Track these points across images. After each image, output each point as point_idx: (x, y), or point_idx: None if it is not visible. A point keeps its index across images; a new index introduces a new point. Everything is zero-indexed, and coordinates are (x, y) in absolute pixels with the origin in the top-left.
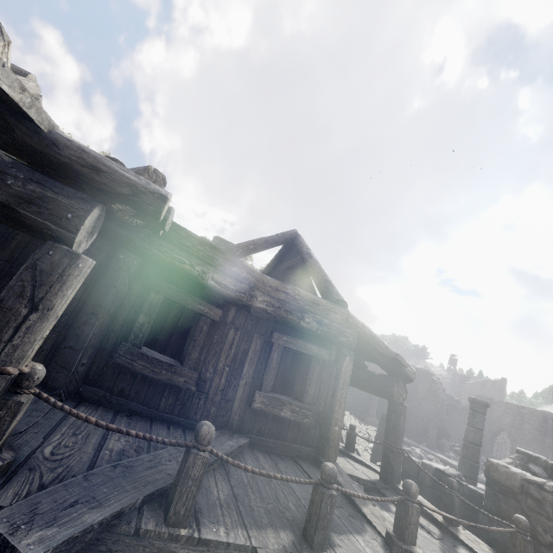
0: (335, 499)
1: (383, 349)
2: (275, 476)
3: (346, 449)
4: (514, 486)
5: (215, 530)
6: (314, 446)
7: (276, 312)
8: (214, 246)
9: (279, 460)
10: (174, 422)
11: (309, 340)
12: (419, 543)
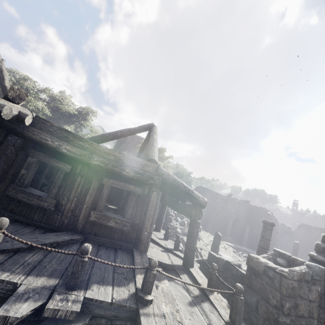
0: (85, 263)
1: (182, 188)
2: (46, 248)
3: (174, 249)
4: (260, 270)
5: (1, 273)
6: (133, 243)
7: (106, 166)
8: (67, 130)
9: (104, 249)
10: (42, 227)
11: (130, 182)
12: (174, 297)
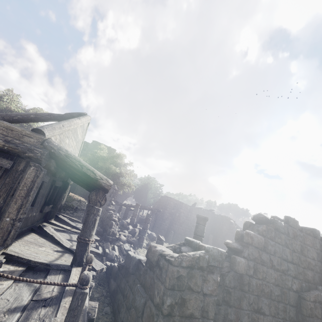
0: None
1: (77, 166)
2: None
3: None
4: (154, 260)
5: None
6: None
7: None
8: None
9: None
10: None
11: None
12: None
